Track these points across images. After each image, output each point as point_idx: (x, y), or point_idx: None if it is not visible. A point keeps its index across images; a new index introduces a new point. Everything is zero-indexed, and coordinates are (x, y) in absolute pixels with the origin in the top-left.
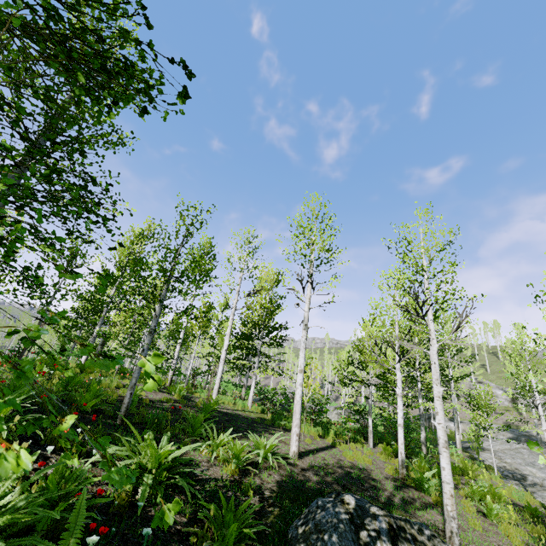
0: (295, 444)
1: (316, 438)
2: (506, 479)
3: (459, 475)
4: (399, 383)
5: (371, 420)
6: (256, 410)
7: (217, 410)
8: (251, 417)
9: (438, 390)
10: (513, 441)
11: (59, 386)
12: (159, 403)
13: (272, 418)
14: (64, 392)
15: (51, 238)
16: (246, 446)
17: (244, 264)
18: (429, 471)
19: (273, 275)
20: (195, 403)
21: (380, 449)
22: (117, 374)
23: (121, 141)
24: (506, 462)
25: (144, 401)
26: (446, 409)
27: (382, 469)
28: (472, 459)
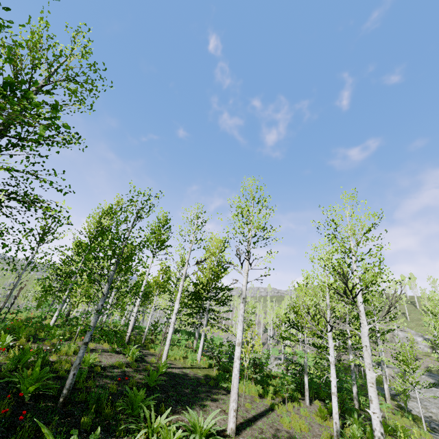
0: (232, 421)
1: (256, 400)
2: (434, 432)
3: (391, 434)
4: (332, 351)
5: (307, 378)
6: (204, 365)
7: (166, 372)
8: (197, 377)
9: (371, 375)
10: (436, 389)
11: (10, 364)
12: (110, 369)
13: (217, 377)
14: (4, 378)
15: (5, 228)
16: (179, 437)
17: (193, 237)
18: (363, 436)
19: (220, 243)
20: (145, 367)
21: (315, 406)
22: (77, 338)
23: (71, 140)
24: (432, 412)
25: (92, 374)
26: (374, 361)
27: (318, 437)
28: (400, 408)
